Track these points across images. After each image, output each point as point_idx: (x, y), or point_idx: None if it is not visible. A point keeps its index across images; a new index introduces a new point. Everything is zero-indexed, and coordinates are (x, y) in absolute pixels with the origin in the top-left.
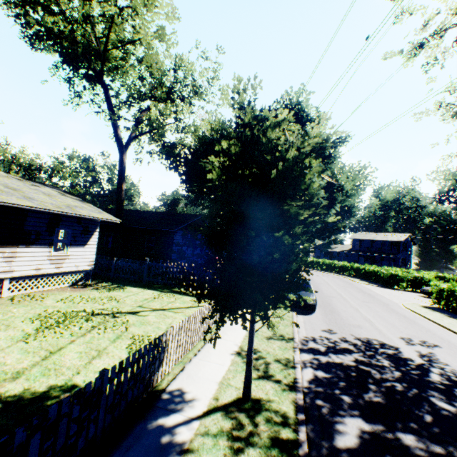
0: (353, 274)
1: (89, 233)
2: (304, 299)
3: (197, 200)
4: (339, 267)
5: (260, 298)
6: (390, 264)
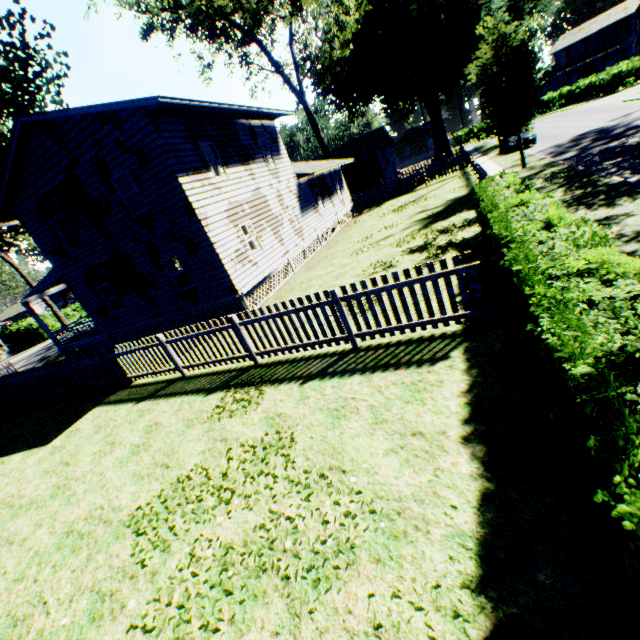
0: (563, 104)
1: (341, 179)
2: (525, 138)
3: (353, 116)
4: (543, 105)
5: (526, 117)
6: (617, 61)
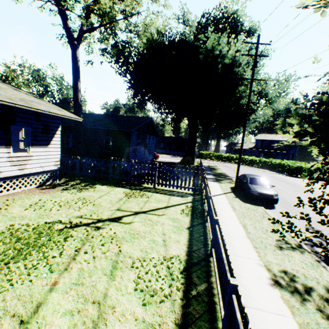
0: (260, 166)
1: (51, 132)
2: (269, 194)
3: (141, 105)
4: (249, 161)
5: None
6: (282, 158)
